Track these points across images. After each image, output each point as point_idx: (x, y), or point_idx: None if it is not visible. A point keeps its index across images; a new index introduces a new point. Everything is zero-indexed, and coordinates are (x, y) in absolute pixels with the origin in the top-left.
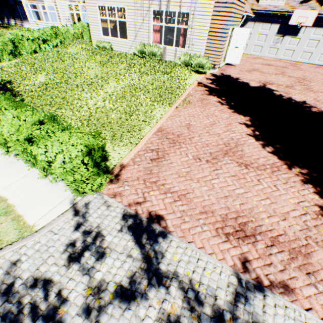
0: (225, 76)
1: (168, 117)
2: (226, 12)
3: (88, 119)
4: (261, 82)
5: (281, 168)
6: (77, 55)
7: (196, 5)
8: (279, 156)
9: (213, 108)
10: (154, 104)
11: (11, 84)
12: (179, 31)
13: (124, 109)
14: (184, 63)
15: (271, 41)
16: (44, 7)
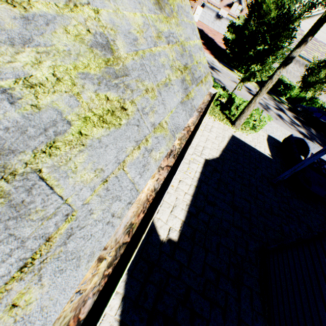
0: None
1: None
2: None
3: None
4: (202, 29)
5: None
6: None
7: None
8: None
9: None
10: None
11: None
12: None
13: None
14: None
15: (212, 20)
16: None
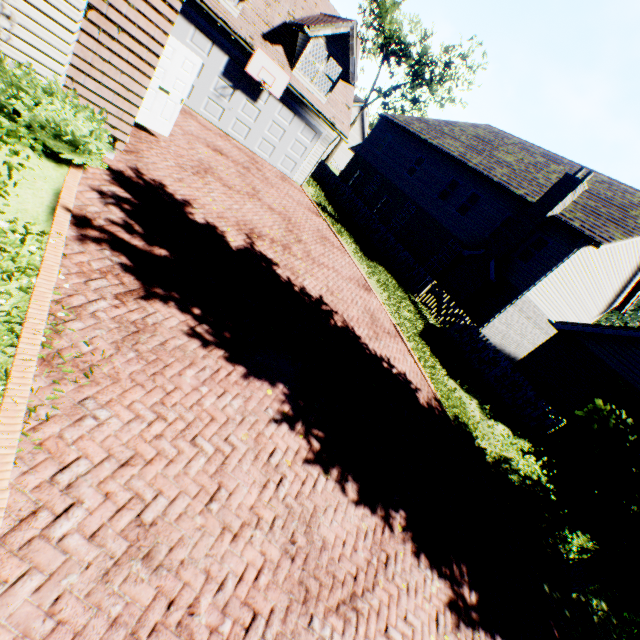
0: (155, 188)
1: (3, 545)
2: None
3: None
4: (241, 225)
5: (387, 543)
6: None
7: None
8: (370, 502)
9: (188, 373)
10: None
11: None
12: None
13: None
14: None
15: (213, 86)
16: None
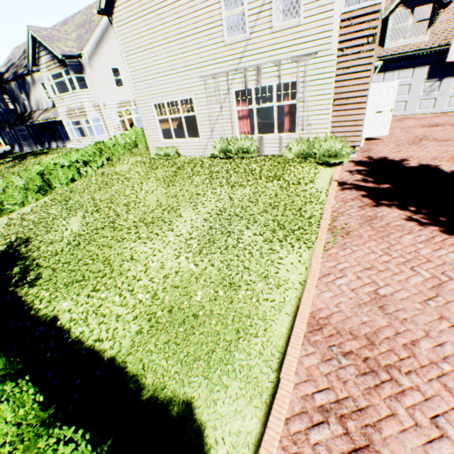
0: (379, 160)
1: (319, 279)
2: (362, 65)
3: (149, 311)
4: None
5: None
6: (129, 173)
7: (306, 68)
8: None
9: (405, 237)
10: (275, 248)
11: (28, 243)
12: (266, 108)
13: (220, 272)
14: (300, 155)
15: (420, 91)
16: (88, 121)
